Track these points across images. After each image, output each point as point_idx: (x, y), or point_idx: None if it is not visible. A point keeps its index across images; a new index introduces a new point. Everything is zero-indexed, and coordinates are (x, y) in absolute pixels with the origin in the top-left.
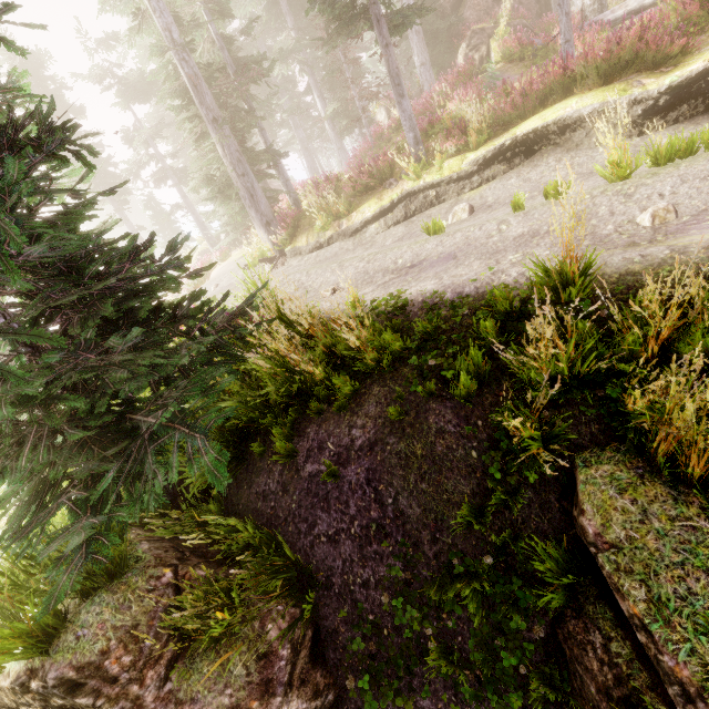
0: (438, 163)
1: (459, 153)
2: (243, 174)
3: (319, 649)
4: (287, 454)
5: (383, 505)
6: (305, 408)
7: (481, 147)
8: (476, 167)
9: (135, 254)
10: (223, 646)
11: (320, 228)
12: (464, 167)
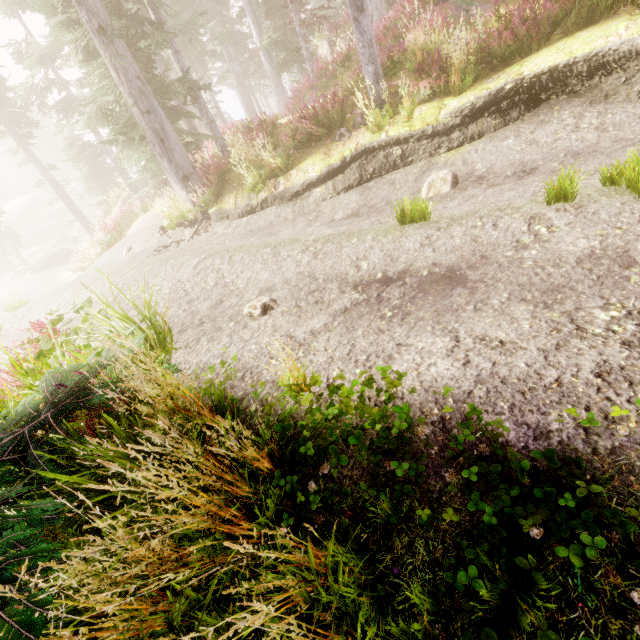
0: (407, 110)
1: (432, 98)
2: (147, 110)
3: None
4: None
5: None
6: None
7: (465, 91)
8: (459, 120)
9: None
10: None
11: (251, 188)
12: (443, 119)
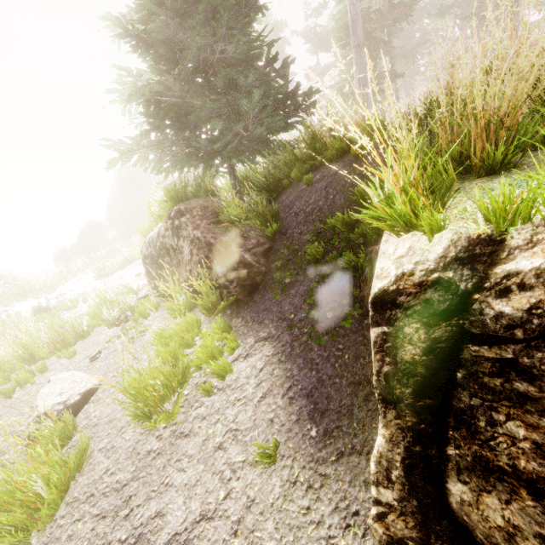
0: None
1: None
2: (363, 85)
3: (268, 254)
4: (296, 181)
5: (327, 199)
6: (317, 167)
7: None
8: None
9: (267, 65)
10: (232, 227)
11: None
12: None
